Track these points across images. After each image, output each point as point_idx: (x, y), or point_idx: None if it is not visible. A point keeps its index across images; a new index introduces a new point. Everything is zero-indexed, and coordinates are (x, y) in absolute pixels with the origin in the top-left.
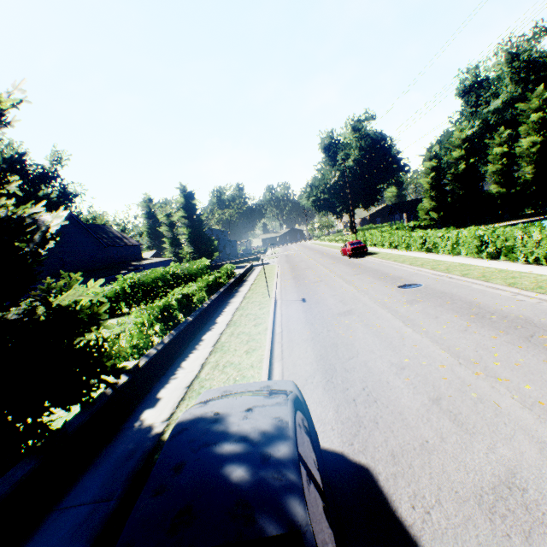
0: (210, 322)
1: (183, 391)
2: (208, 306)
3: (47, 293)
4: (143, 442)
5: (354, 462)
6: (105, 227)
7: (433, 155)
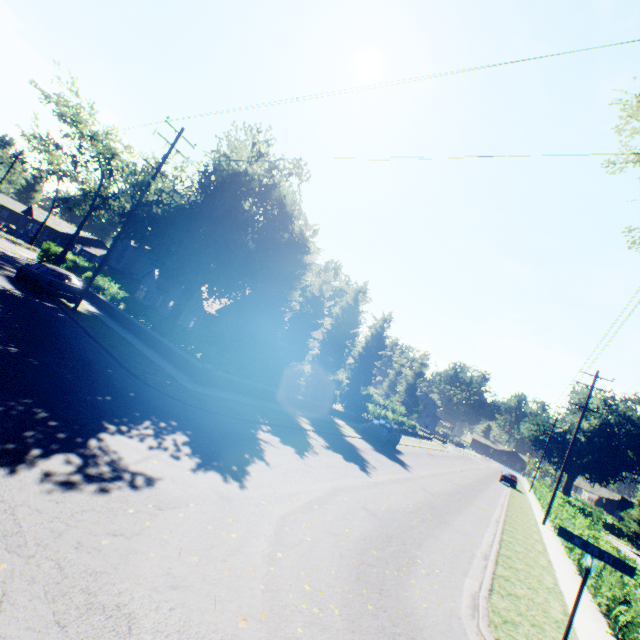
0: None
1: None
2: None
3: (366, 388)
4: None
5: (401, 451)
6: None
7: None
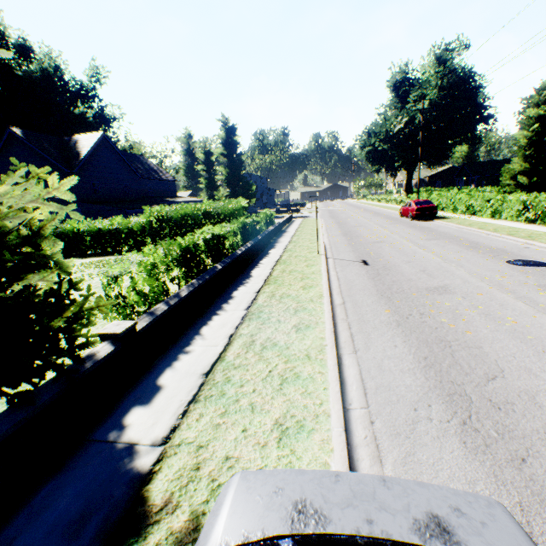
0: (243, 274)
1: (197, 382)
2: (242, 254)
3: None
4: (108, 492)
5: None
6: (141, 158)
7: (543, 101)
